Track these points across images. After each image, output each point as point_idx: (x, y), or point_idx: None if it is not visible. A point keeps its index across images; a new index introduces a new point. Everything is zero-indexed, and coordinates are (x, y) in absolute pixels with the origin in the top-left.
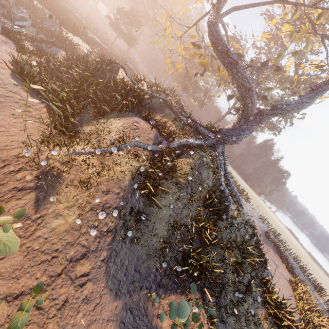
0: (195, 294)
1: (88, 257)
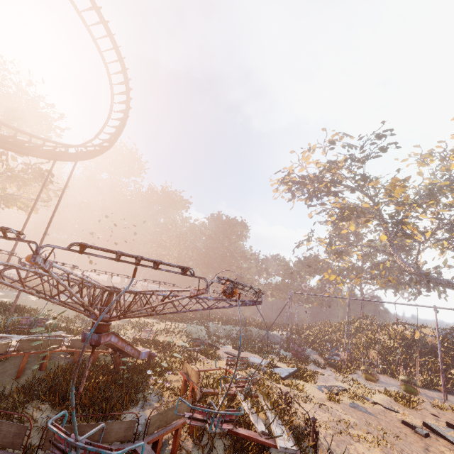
0: None
1: None
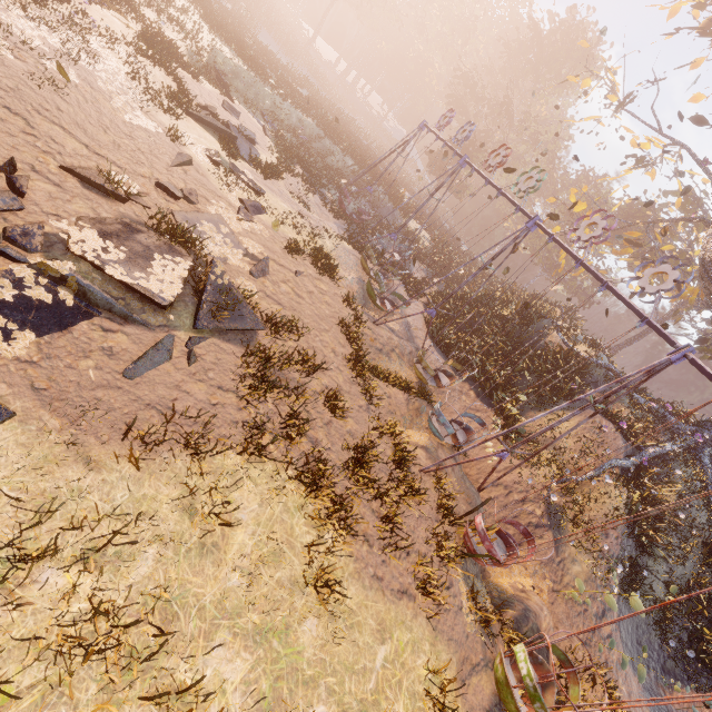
0: None
1: (606, 616)
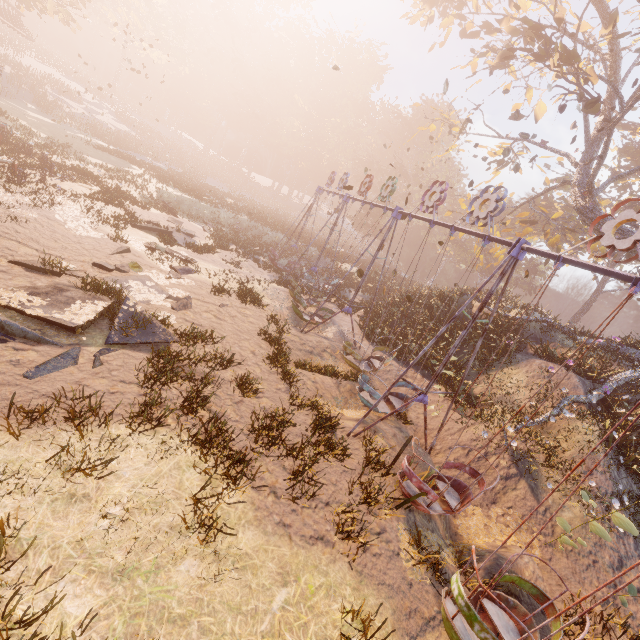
0: None
1: (626, 566)
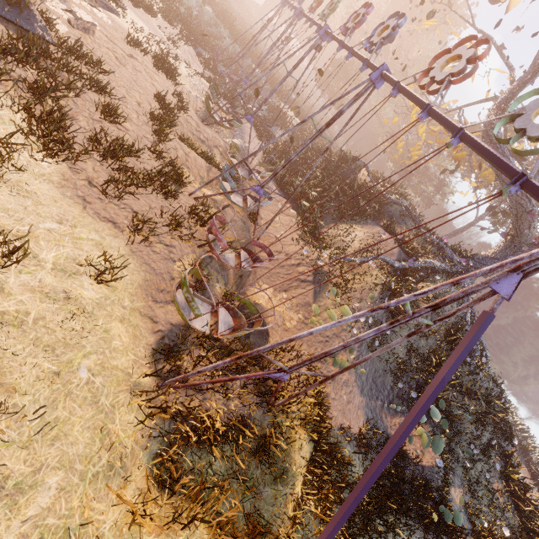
0: (427, 426)
1: (345, 351)
